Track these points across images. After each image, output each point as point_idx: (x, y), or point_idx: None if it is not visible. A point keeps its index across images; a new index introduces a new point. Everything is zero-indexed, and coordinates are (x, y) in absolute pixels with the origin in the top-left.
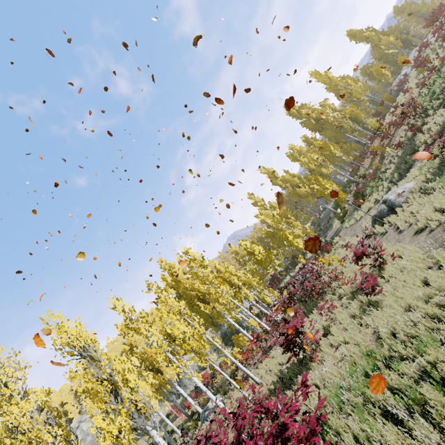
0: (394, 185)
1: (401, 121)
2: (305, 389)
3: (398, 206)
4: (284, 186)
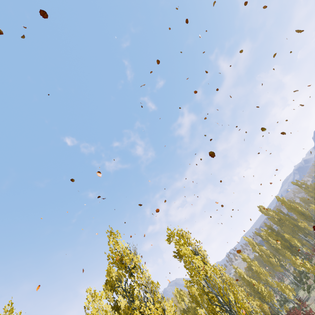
0: None
1: None
2: None
3: None
4: (260, 253)
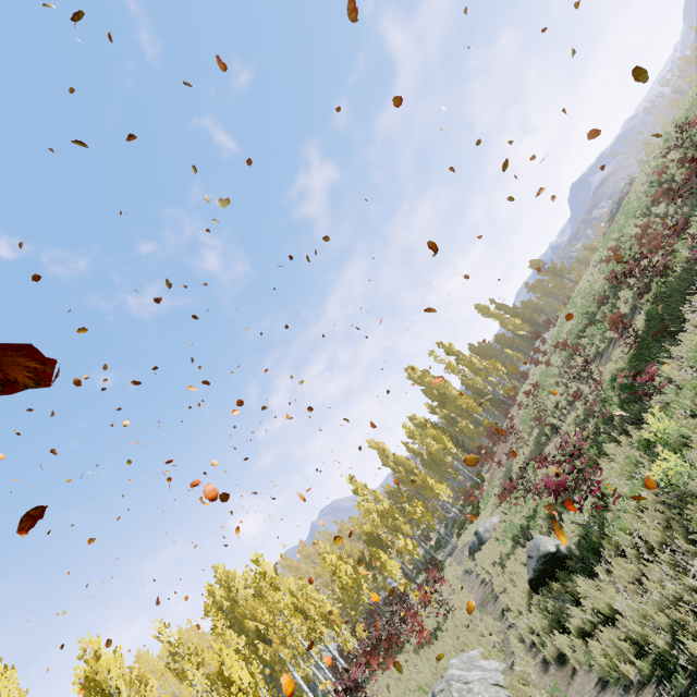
0: (497, 508)
1: (505, 436)
2: None
3: (485, 542)
4: (396, 469)
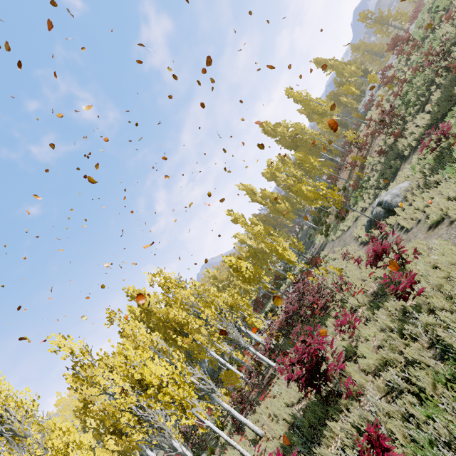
0: (381, 191)
1: (380, 129)
2: (387, 455)
3: (395, 207)
4: (263, 203)
